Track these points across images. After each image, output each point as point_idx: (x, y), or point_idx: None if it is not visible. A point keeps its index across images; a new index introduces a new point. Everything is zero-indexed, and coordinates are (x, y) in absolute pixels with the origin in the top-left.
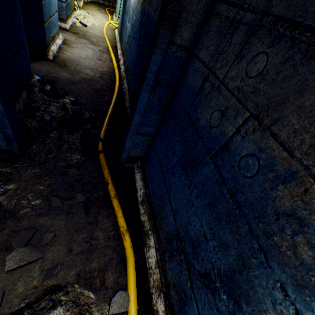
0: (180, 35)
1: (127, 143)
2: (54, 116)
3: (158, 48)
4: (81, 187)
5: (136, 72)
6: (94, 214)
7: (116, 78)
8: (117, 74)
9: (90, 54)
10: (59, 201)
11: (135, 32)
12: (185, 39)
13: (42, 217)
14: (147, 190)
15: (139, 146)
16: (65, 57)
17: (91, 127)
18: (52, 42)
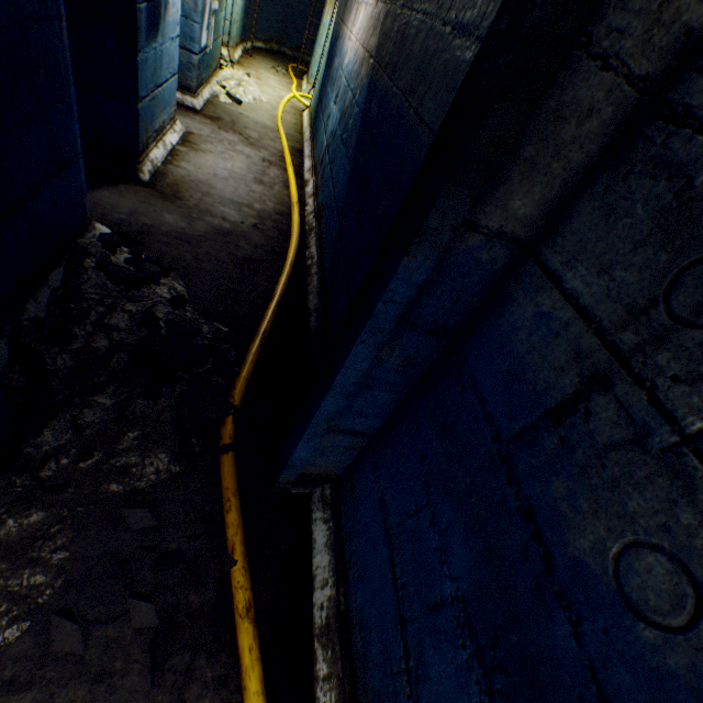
0: (502, 206)
1: (299, 452)
2: (119, 341)
3: (424, 242)
4: (153, 572)
5: (341, 226)
6: (177, 678)
7: (293, 231)
8: (297, 219)
9: (240, 169)
10: (78, 633)
11: (349, 129)
12: (515, 216)
13: (14, 696)
14: (344, 596)
15: (330, 455)
16: (180, 174)
17: (212, 369)
18: (156, 141)
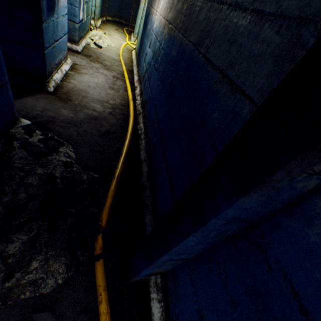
0: None
1: (143, 272)
2: (32, 194)
3: (262, 187)
4: None
5: (157, 115)
6: None
7: (130, 114)
8: (132, 108)
9: (102, 82)
10: None
11: (158, 62)
12: None
13: None
14: None
15: (161, 267)
16: (70, 86)
17: (89, 204)
18: (57, 69)
